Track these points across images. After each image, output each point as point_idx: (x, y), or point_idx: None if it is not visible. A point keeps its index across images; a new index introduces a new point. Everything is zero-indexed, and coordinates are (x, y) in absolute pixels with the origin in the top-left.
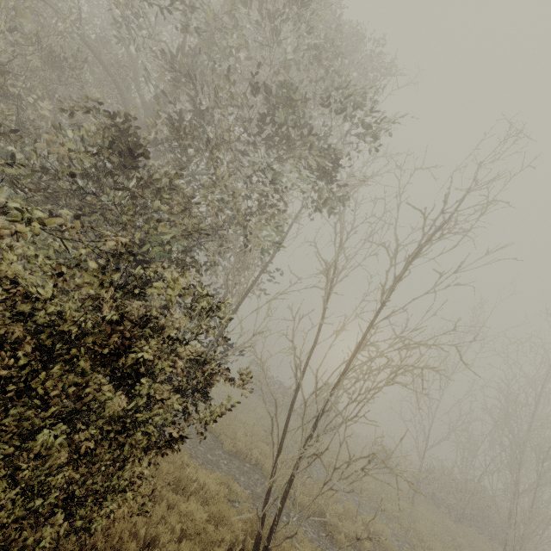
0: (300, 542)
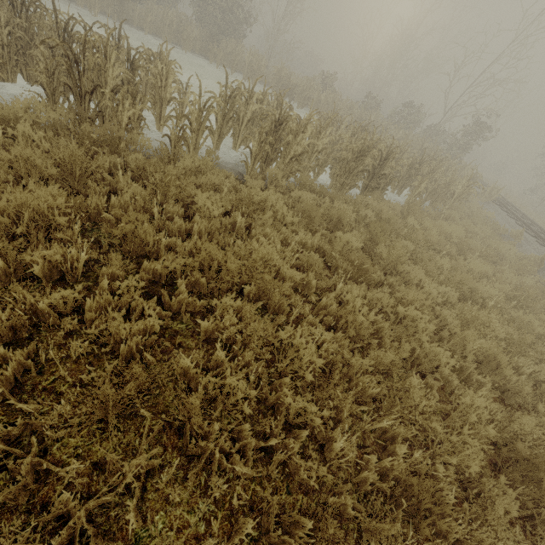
0: None
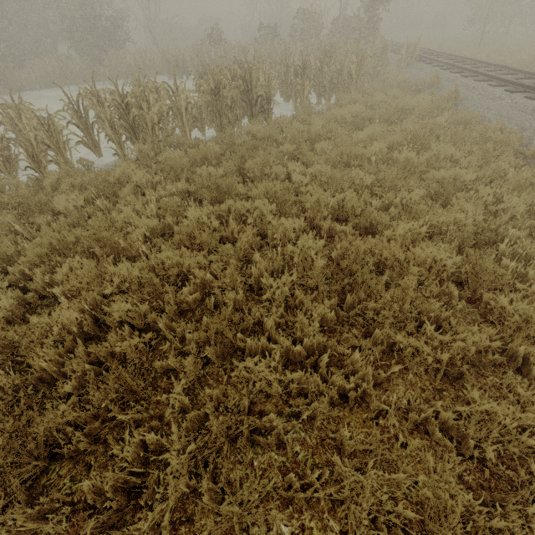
0: None
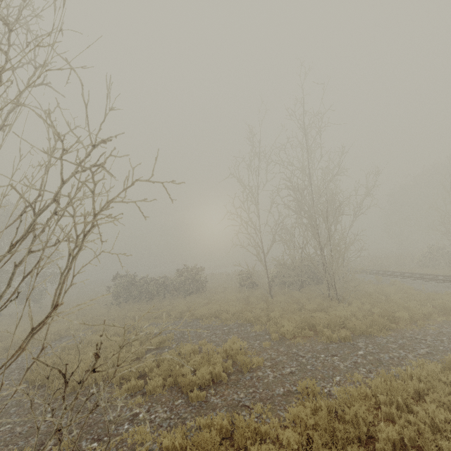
0: (139, 446)
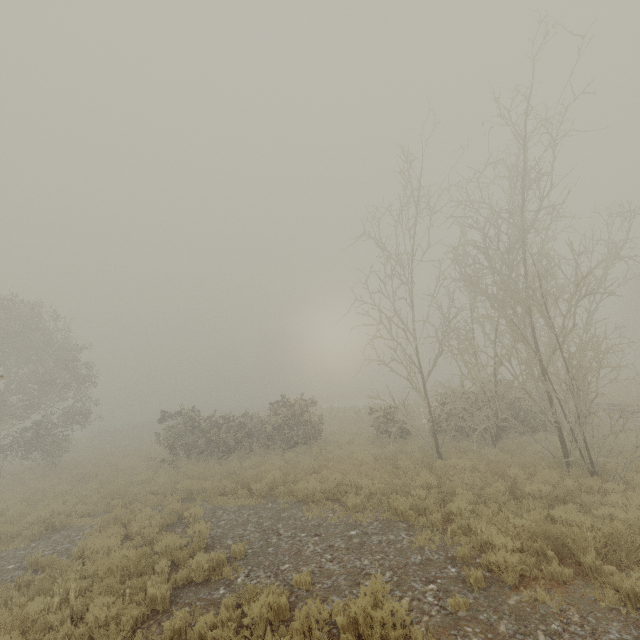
0: None
